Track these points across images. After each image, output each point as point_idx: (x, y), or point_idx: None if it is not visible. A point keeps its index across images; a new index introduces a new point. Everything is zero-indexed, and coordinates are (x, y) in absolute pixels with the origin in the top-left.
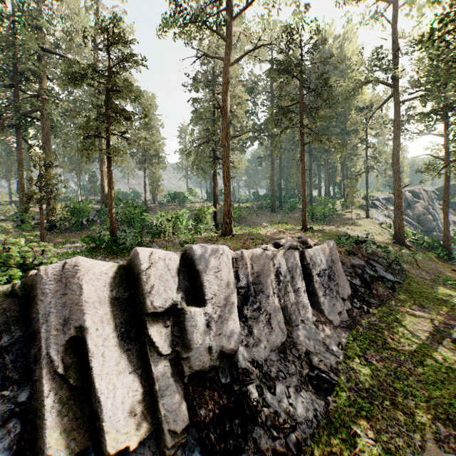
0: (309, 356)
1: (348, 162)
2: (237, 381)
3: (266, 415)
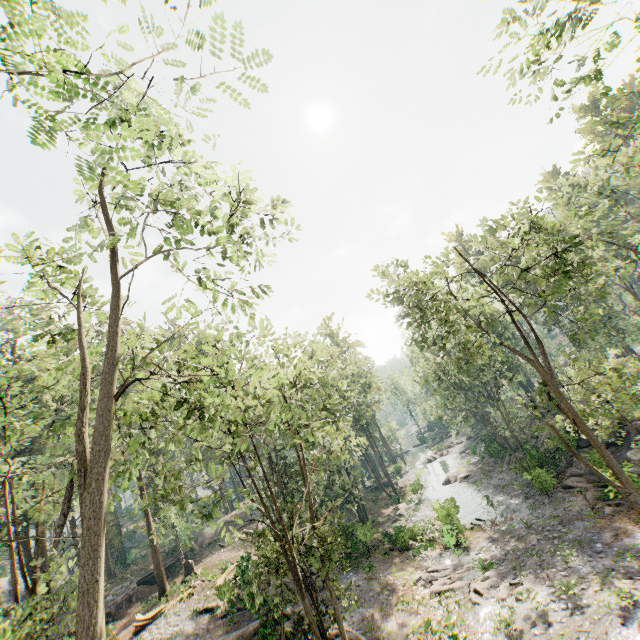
0: None
1: None
2: None
3: None
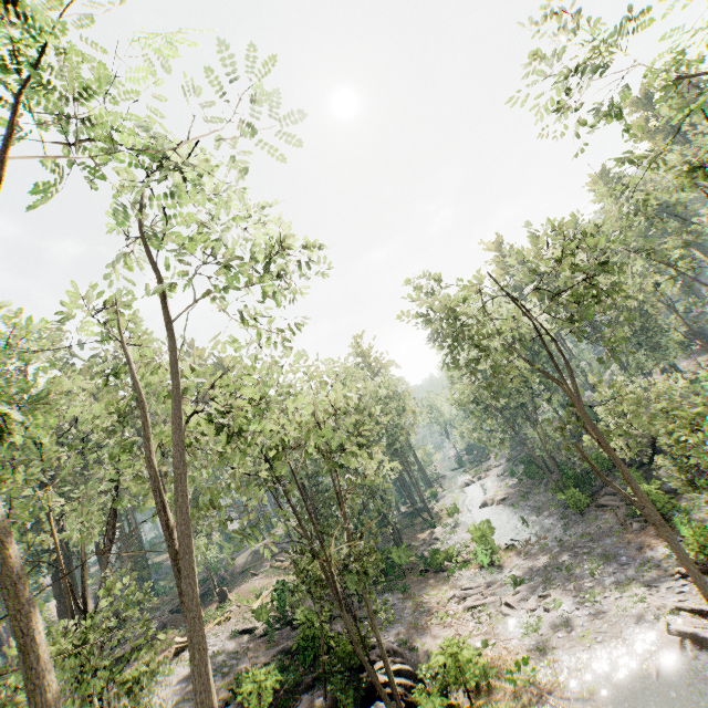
0: None
1: None
2: None
3: None
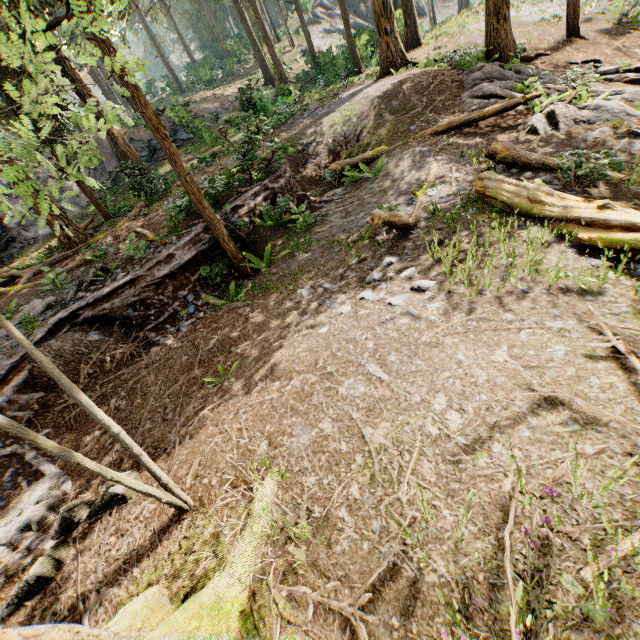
0: None
1: None
2: (7, 232)
3: (22, 238)
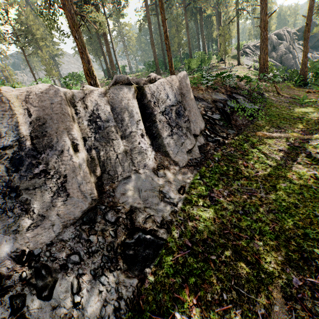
0: (133, 215)
1: (221, 10)
2: None
3: None
